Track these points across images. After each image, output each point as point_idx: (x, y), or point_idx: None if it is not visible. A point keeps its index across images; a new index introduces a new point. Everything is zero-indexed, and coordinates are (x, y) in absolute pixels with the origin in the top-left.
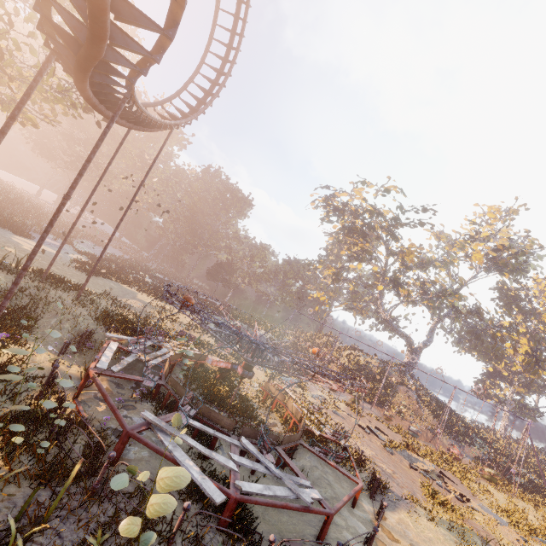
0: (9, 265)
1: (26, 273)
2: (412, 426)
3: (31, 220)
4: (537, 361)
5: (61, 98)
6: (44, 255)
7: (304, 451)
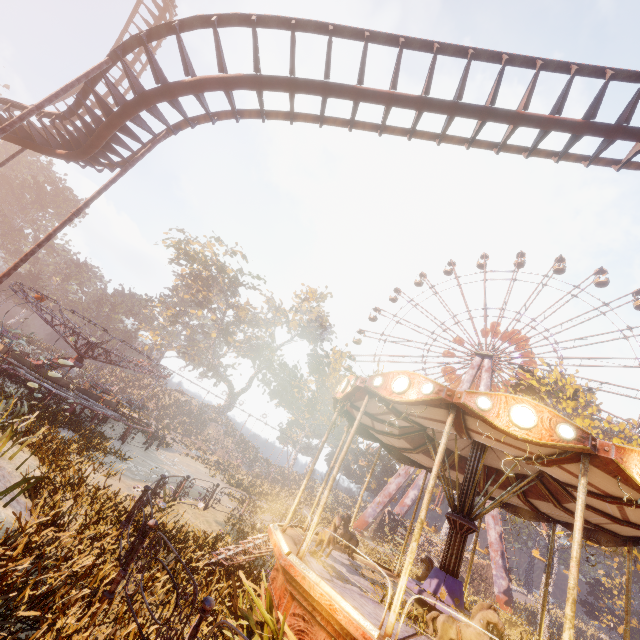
0: None
1: None
2: (211, 446)
3: None
4: (314, 405)
5: None
6: None
7: (115, 422)
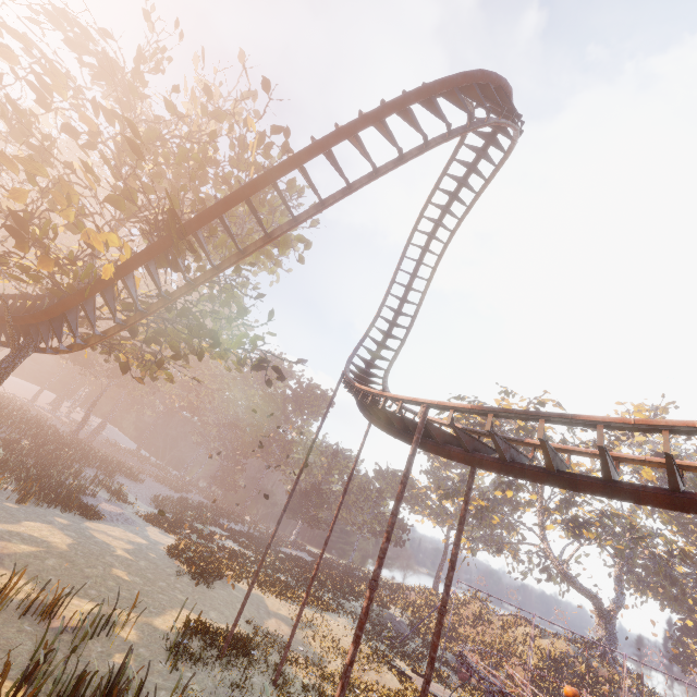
0: (161, 629)
1: (190, 643)
2: None
3: (70, 468)
4: None
5: (224, 354)
6: (145, 560)
7: None
